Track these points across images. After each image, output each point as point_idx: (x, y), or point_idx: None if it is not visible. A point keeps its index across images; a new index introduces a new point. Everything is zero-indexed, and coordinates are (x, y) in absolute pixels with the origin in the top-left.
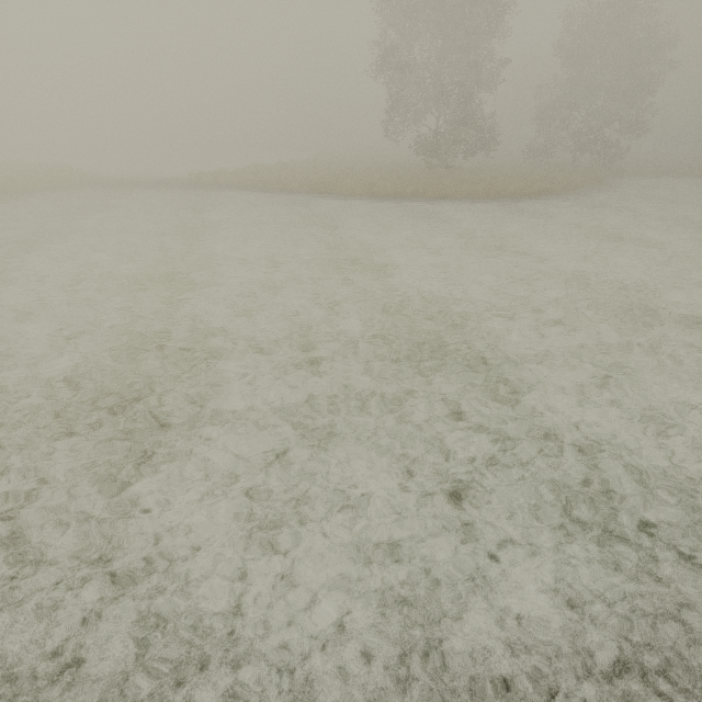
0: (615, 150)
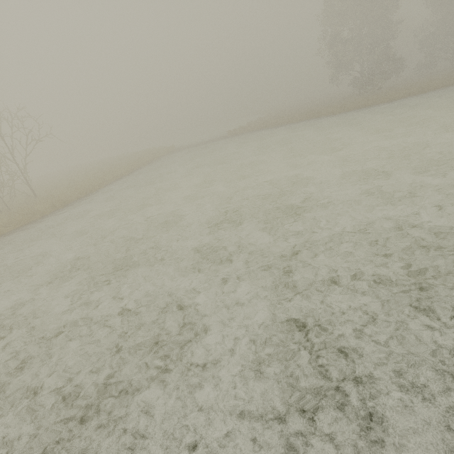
0: None
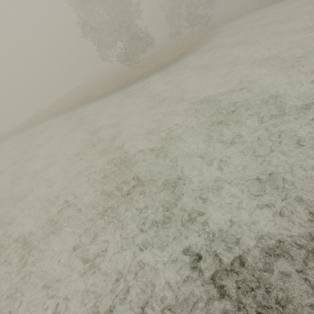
0: (206, 18)
